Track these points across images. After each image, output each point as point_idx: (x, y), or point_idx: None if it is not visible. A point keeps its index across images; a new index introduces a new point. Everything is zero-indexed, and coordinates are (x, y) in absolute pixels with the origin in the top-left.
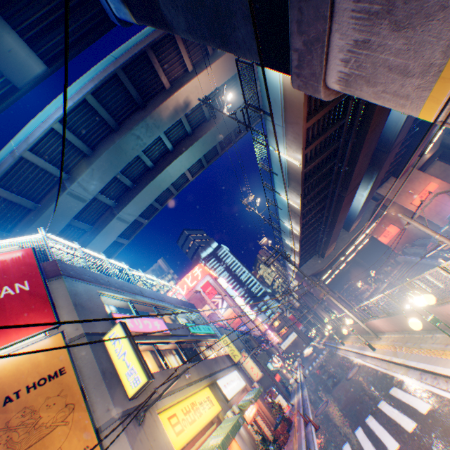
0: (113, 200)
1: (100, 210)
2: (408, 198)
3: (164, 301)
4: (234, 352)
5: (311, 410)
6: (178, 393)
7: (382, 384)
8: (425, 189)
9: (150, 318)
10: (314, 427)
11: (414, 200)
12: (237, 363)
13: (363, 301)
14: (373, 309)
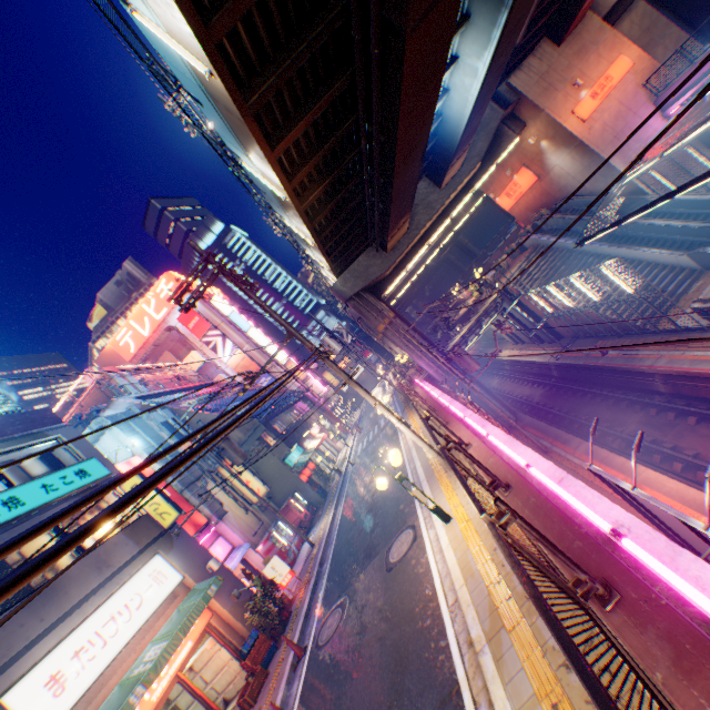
0: None
1: None
2: (570, 100)
3: None
4: (161, 508)
5: (320, 607)
6: None
7: None
8: (608, 75)
9: None
10: None
11: (580, 105)
12: (172, 528)
13: (457, 329)
14: (467, 358)
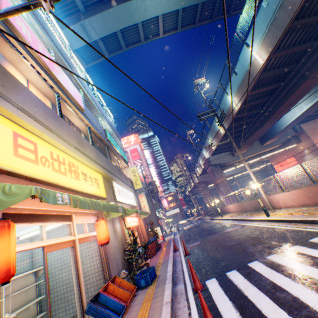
0: (83, 5)
1: (67, 8)
2: None
3: (93, 100)
4: (137, 182)
5: (181, 245)
6: (57, 138)
7: (290, 235)
8: None
9: (65, 75)
10: (185, 252)
11: None
12: (136, 191)
13: None
14: None
